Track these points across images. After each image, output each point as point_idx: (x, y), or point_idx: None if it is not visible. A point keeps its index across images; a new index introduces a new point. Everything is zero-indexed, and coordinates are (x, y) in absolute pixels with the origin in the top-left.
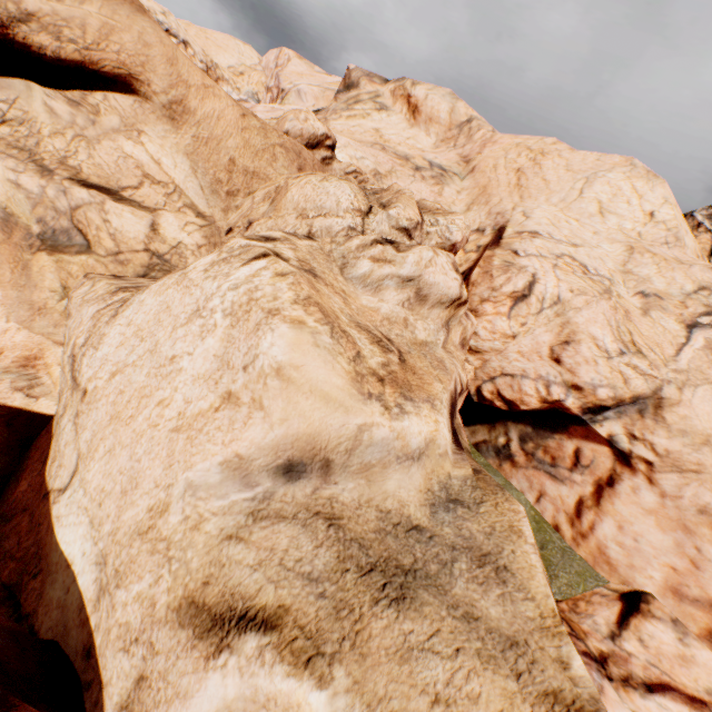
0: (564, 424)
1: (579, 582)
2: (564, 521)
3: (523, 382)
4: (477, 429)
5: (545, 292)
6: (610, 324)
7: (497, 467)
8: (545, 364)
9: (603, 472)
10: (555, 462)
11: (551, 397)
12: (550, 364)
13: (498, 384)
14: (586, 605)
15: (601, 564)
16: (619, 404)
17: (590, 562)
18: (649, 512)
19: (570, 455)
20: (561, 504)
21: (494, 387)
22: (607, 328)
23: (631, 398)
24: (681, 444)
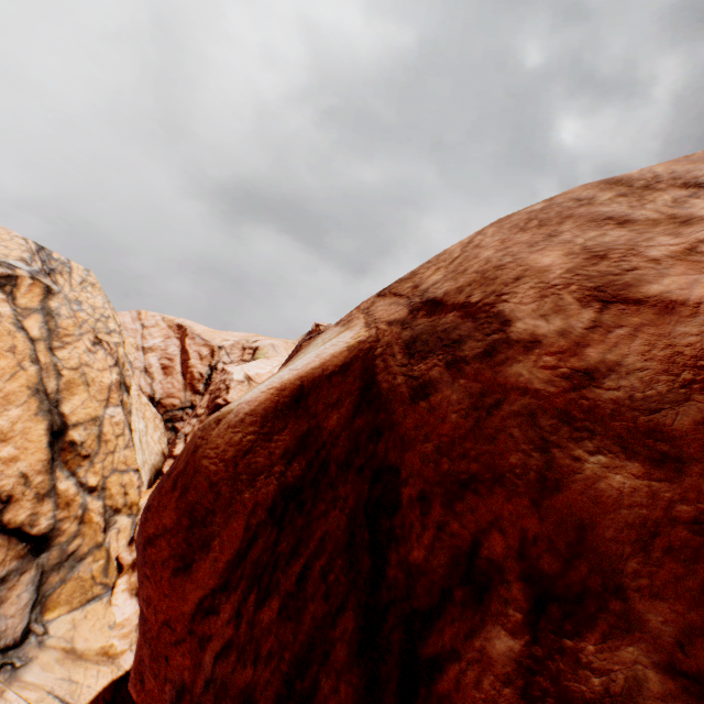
0: None
1: None
2: None
3: None
4: None
5: None
6: None
7: None
8: None
9: None
10: None
11: None
12: None
13: None
14: None
15: None
16: None
17: None
18: None
19: None
20: None
21: None
22: None
23: None
24: None
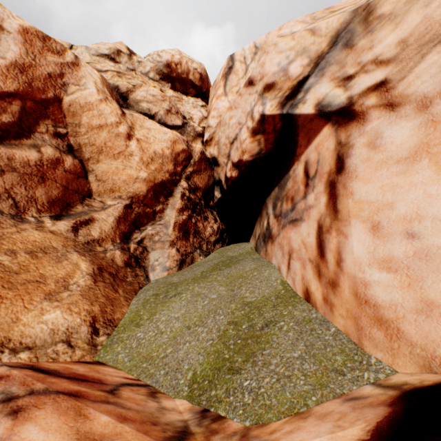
0: (293, 151)
1: (310, 374)
2: (311, 275)
3: (241, 134)
4: (256, 230)
5: (244, 51)
6: (303, 21)
7: (265, 255)
8: (246, 97)
9: (330, 160)
10: (293, 201)
11: (254, 121)
12: (248, 93)
13: (232, 156)
14: (286, 422)
15: (368, 330)
16: (317, 62)
17: (352, 335)
18: (412, 157)
19: (301, 179)
20: (305, 252)
21: (230, 162)
22: (299, 24)
23: (330, 43)
24: (421, 8)
